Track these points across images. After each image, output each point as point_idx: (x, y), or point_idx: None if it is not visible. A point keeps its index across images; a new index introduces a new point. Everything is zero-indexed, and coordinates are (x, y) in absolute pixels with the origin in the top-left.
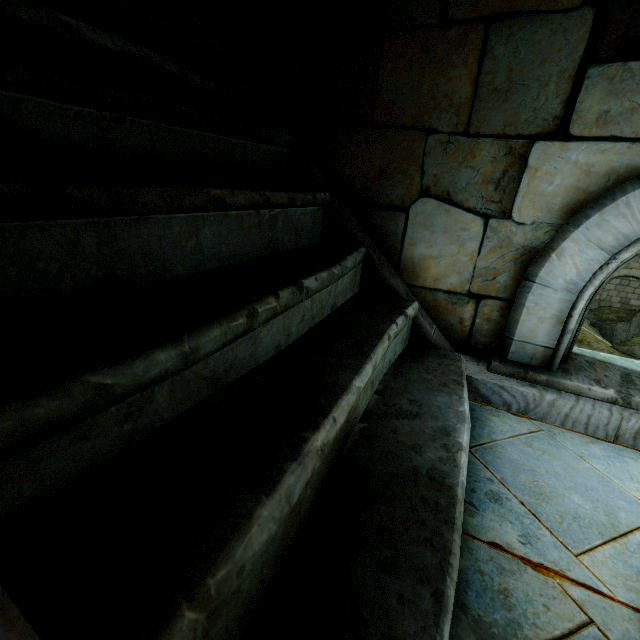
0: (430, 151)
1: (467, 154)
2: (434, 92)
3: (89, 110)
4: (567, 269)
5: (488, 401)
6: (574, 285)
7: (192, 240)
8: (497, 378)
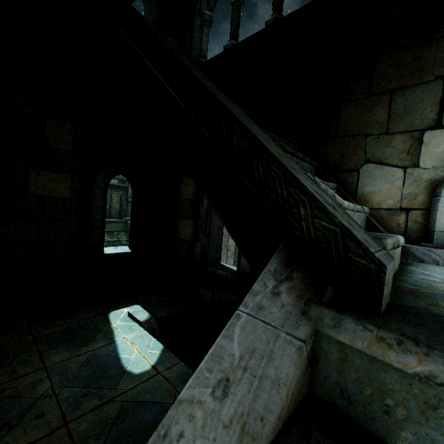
0: (368, 143)
1: (388, 142)
2: (368, 120)
3: None
4: None
5: (422, 261)
6: None
7: None
8: (426, 247)
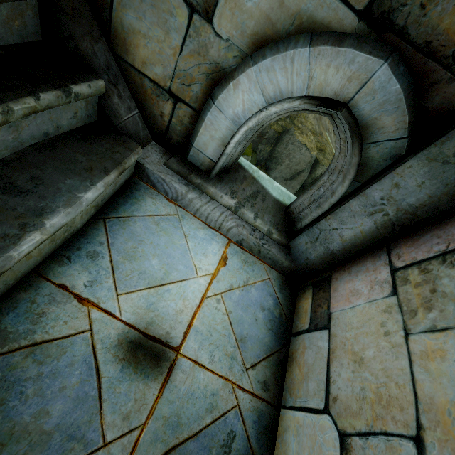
0: None
1: None
2: None
3: None
4: (237, 102)
5: (155, 186)
6: (238, 119)
7: None
8: (165, 172)
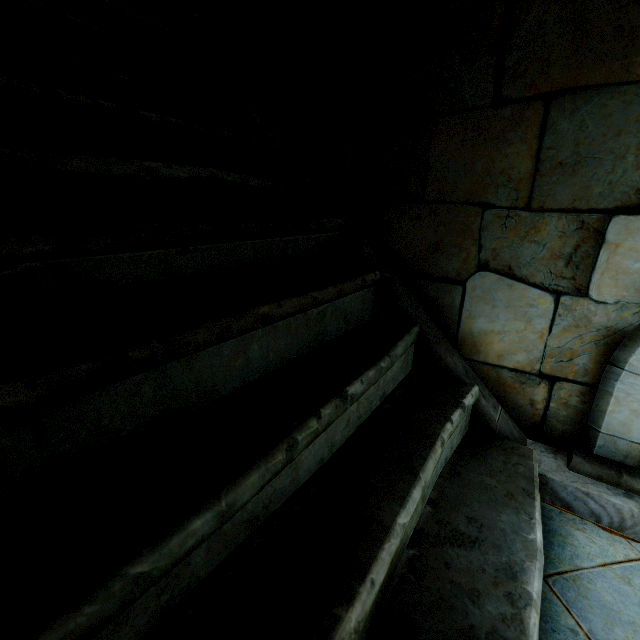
0: (487, 225)
1: (530, 228)
2: (489, 168)
3: (158, 251)
4: None
5: (570, 507)
6: None
7: (241, 358)
8: (580, 480)
